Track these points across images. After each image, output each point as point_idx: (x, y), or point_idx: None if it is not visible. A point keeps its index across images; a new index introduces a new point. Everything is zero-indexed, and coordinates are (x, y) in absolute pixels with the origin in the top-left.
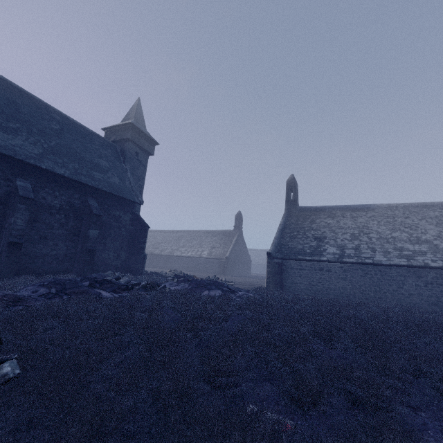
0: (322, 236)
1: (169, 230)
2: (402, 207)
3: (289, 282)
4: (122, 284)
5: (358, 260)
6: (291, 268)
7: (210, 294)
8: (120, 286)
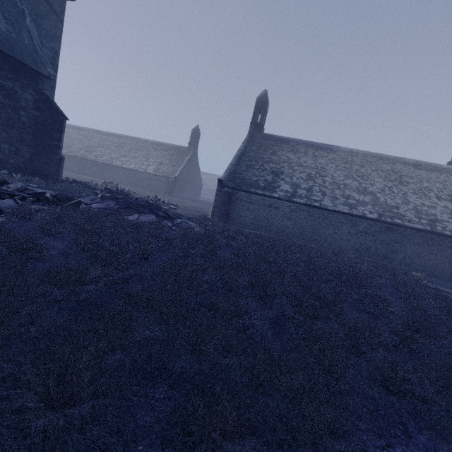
0: (280, 171)
1: (108, 132)
2: (362, 155)
3: (236, 214)
4: (5, 192)
5: (307, 202)
6: (241, 200)
7: (139, 219)
8: (1, 195)
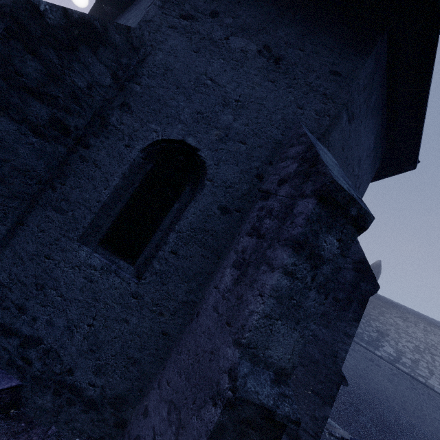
0: (385, 332)
1: None
2: None
3: None
4: None
5: (410, 372)
6: None
7: None
8: None
